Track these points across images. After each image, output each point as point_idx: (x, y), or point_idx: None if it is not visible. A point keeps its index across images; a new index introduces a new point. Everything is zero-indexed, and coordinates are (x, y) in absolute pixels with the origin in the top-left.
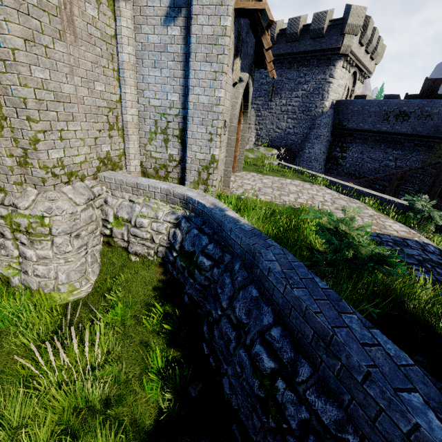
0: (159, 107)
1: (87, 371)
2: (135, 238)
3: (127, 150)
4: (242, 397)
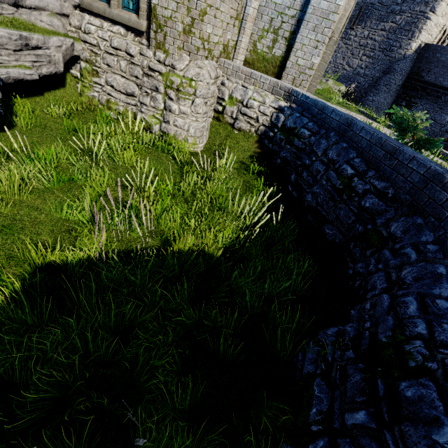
0: (279, 5)
1: (222, 180)
2: (242, 116)
3: (239, 43)
4: (323, 196)
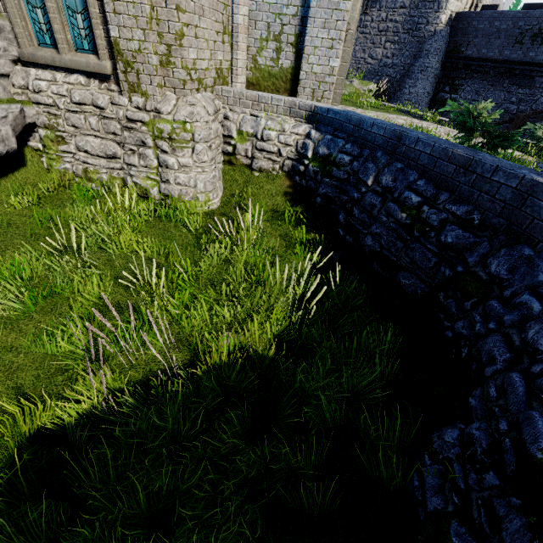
0: (274, 4)
1: (253, 242)
2: (260, 153)
3: (235, 62)
4: (387, 236)
